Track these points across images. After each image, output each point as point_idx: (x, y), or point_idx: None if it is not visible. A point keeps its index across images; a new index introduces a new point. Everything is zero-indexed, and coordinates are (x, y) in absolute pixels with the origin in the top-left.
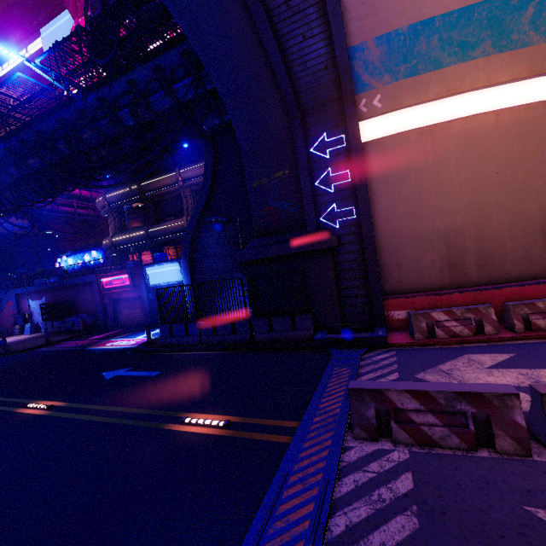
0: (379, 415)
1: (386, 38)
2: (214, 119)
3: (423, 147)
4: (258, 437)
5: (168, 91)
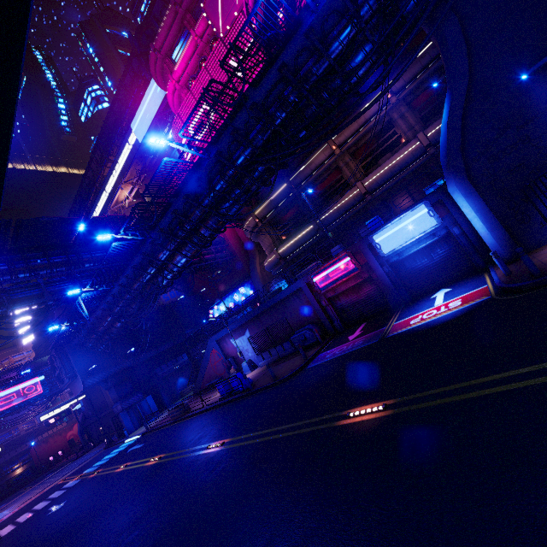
0: None
1: None
2: None
3: None
4: None
5: None
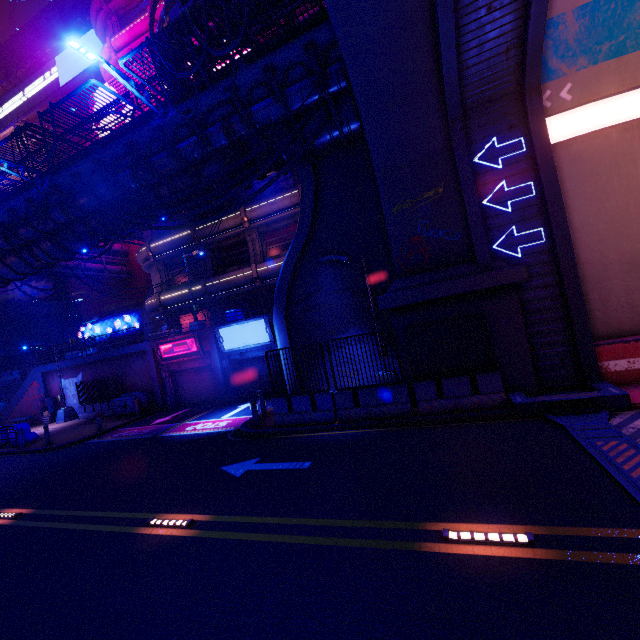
0: None
1: (591, 8)
2: (331, 132)
3: (628, 147)
4: (617, 559)
5: (279, 98)
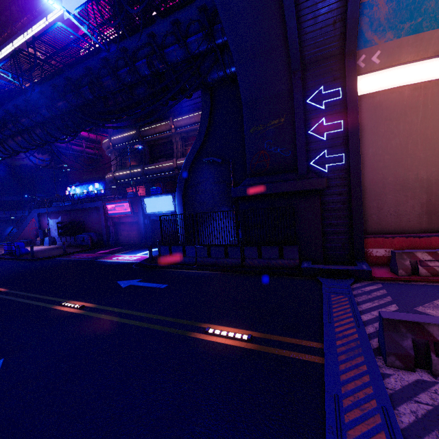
0: (415, 347)
1: None
2: (218, 71)
3: (415, 102)
4: (285, 354)
5: (182, 44)
